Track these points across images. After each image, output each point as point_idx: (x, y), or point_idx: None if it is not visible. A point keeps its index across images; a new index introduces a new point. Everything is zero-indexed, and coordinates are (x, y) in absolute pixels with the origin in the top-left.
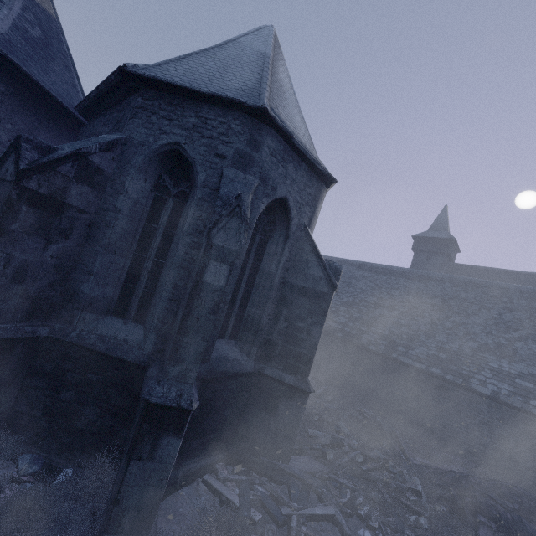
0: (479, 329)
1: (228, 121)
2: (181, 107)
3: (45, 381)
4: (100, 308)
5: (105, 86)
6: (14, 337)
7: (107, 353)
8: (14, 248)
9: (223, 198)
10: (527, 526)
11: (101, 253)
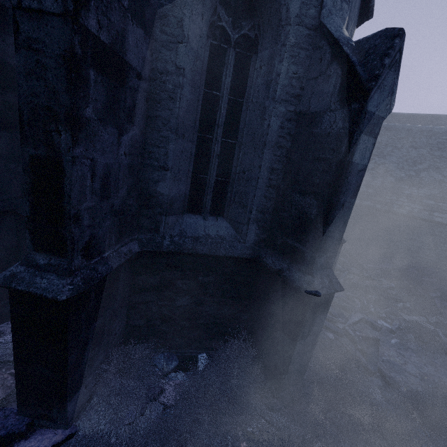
0: (394, 166)
1: None
2: None
3: (154, 294)
4: (177, 208)
5: None
6: (120, 263)
7: (213, 254)
8: (94, 148)
9: (342, 40)
10: (446, 289)
11: (172, 139)
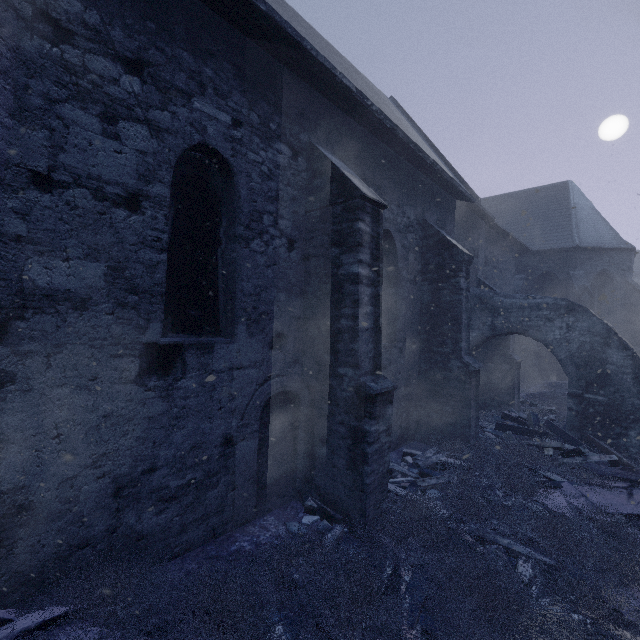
0: None
1: (622, 256)
2: (601, 255)
3: None
4: None
5: (554, 250)
6: None
7: None
8: None
9: (636, 286)
10: None
11: None
